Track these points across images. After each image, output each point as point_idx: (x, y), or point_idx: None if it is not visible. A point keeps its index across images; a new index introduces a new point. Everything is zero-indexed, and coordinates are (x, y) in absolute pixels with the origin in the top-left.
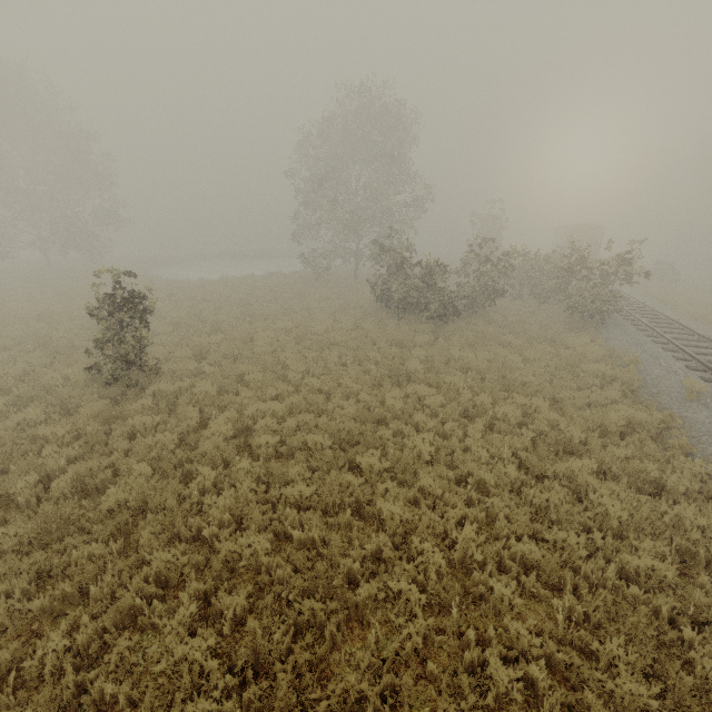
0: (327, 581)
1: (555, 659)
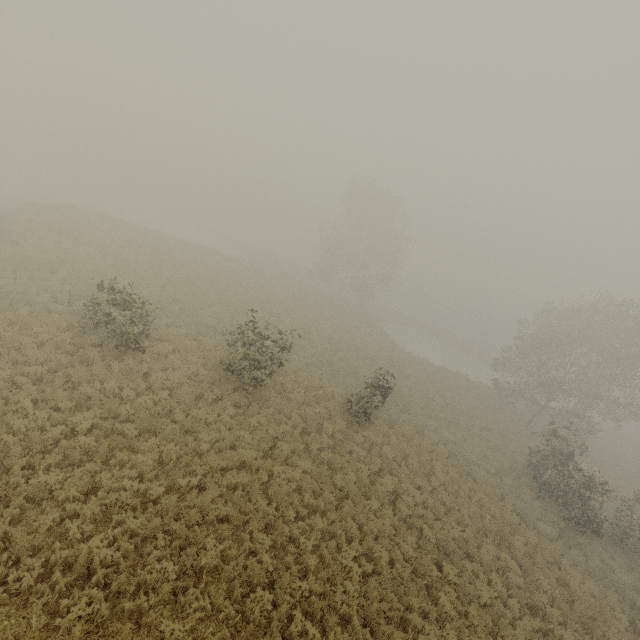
0: (401, 597)
1: None
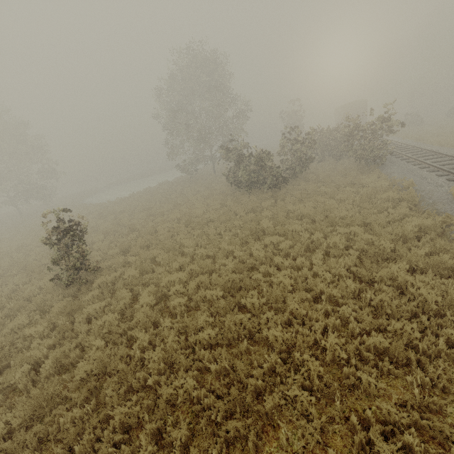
0: (241, 400)
1: (420, 424)
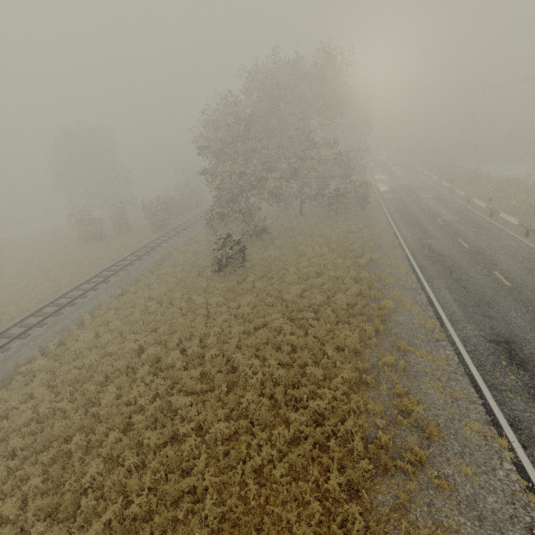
0: None
1: None
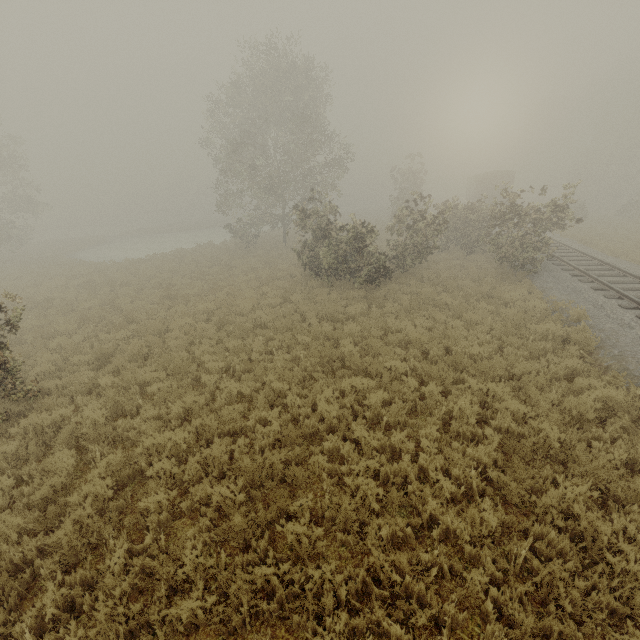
0: None
1: None
